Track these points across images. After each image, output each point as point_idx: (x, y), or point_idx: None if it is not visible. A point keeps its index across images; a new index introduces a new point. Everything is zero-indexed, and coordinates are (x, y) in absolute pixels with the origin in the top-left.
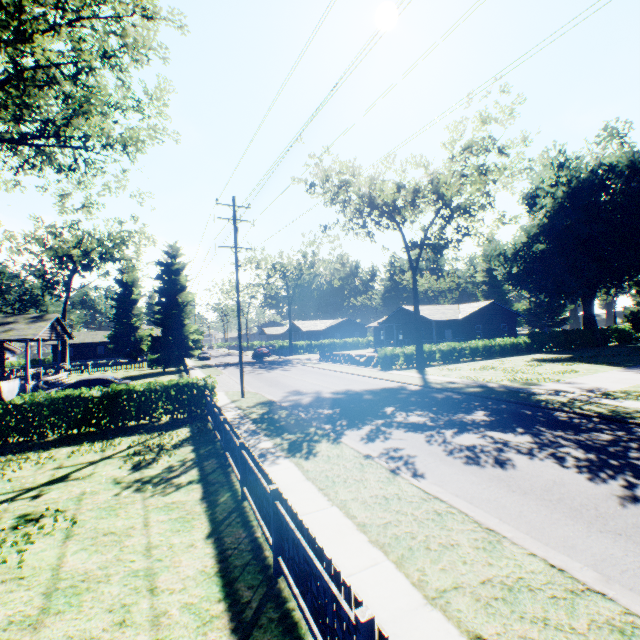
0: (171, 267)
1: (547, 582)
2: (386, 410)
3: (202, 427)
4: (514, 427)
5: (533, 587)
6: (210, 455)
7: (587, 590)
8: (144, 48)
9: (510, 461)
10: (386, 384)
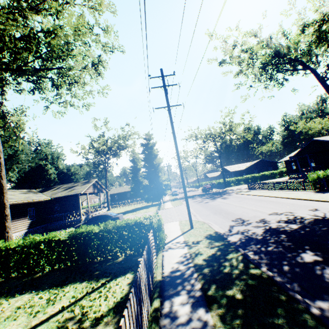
0: (147, 146)
1: None
2: None
3: None
4: None
5: None
6: None
7: None
8: None
9: None
10: None
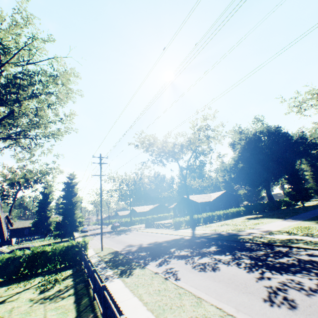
0: (70, 184)
1: (213, 314)
2: (171, 250)
3: (78, 268)
4: (225, 252)
5: (207, 316)
6: (81, 281)
7: (227, 314)
8: (66, 101)
9: (218, 268)
10: (175, 237)
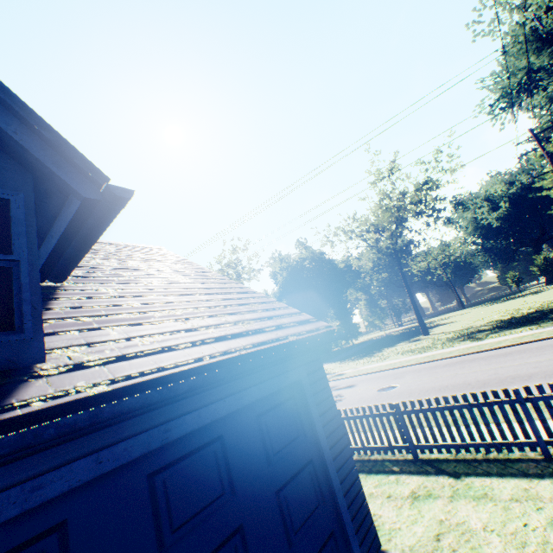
0: None
1: None
2: None
3: None
4: None
5: None
6: None
7: None
8: None
9: None
10: None
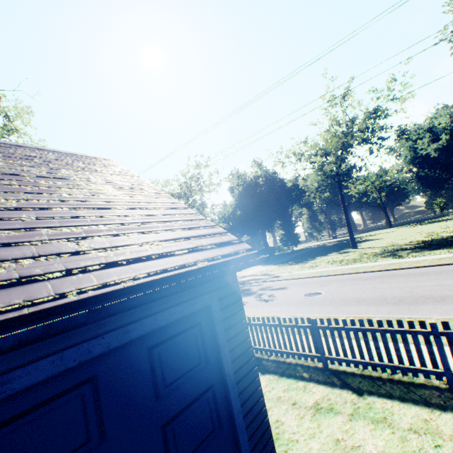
0: None
1: None
2: None
3: None
4: None
5: None
6: None
7: None
8: None
9: None
10: None
